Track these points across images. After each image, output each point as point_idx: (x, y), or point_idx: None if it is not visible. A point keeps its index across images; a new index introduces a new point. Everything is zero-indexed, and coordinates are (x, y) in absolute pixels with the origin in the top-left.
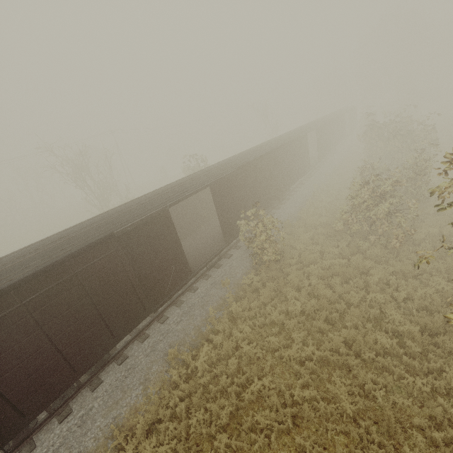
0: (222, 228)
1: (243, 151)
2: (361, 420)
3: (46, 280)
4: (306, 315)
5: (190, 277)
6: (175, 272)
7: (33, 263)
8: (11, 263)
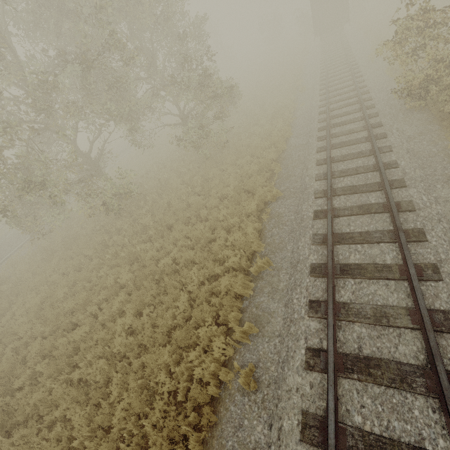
0: None
1: None
2: None
3: None
4: None
5: None
6: None
7: None
8: None
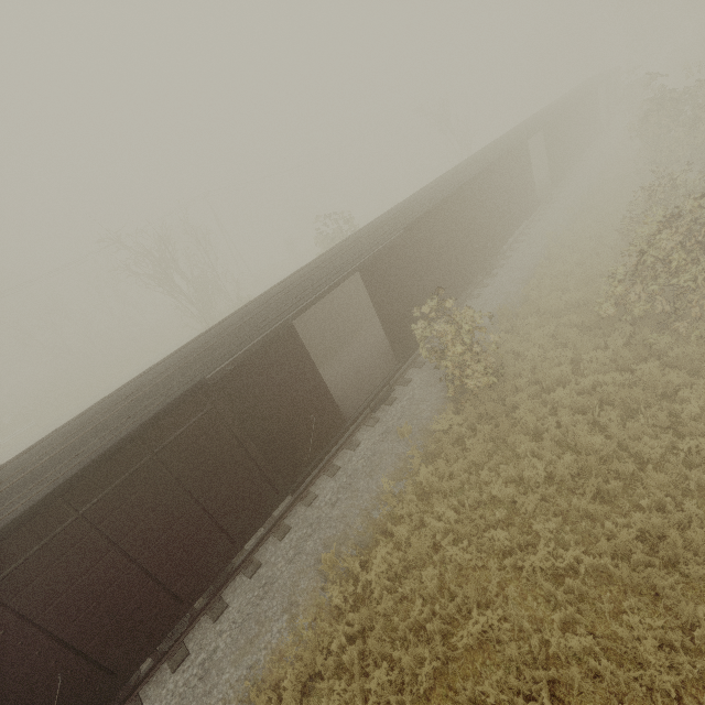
0: (389, 338)
1: (412, 195)
2: (694, 704)
3: (110, 472)
4: (557, 483)
5: (343, 428)
6: (318, 424)
7: (87, 447)
8: (58, 448)
